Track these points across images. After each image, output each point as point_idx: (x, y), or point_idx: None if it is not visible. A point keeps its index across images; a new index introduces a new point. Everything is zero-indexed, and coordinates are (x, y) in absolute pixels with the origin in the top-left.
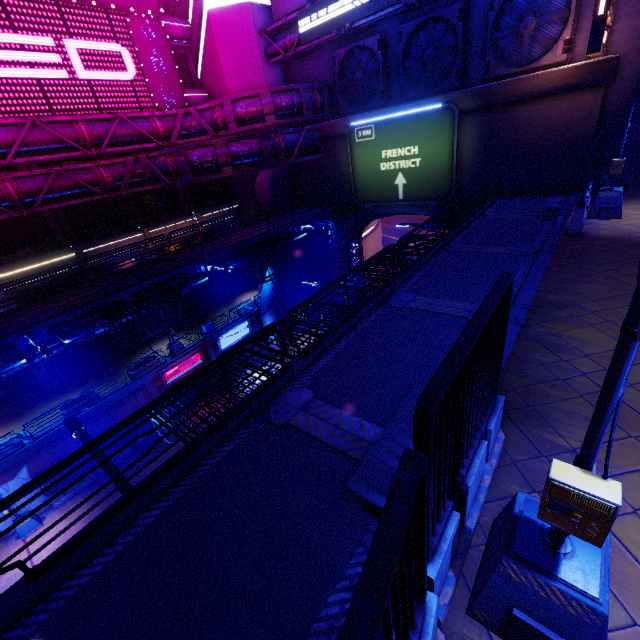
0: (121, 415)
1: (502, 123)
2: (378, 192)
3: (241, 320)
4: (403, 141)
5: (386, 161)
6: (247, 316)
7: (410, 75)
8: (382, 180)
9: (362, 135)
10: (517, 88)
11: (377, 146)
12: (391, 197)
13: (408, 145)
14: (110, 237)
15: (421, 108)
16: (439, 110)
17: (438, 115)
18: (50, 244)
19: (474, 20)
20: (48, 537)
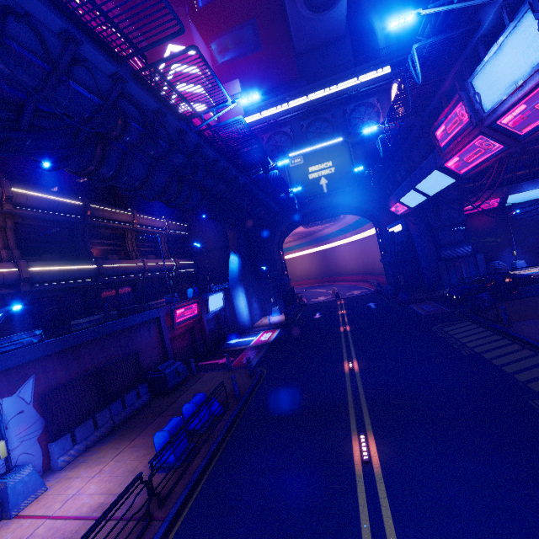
0: (136, 348)
1: (371, 147)
2: (309, 192)
3: (218, 291)
4: (321, 161)
5: (312, 173)
6: (220, 290)
7: (309, 143)
8: (311, 184)
9: (294, 162)
10: (375, 131)
11: (305, 166)
12: (319, 192)
13: (325, 162)
14: (109, 205)
15: (332, 141)
16: (339, 143)
17: (339, 146)
18: (57, 192)
19: (337, 120)
20: (74, 489)
